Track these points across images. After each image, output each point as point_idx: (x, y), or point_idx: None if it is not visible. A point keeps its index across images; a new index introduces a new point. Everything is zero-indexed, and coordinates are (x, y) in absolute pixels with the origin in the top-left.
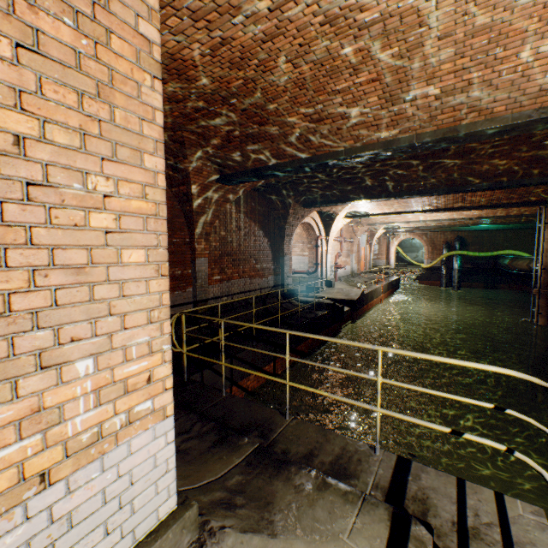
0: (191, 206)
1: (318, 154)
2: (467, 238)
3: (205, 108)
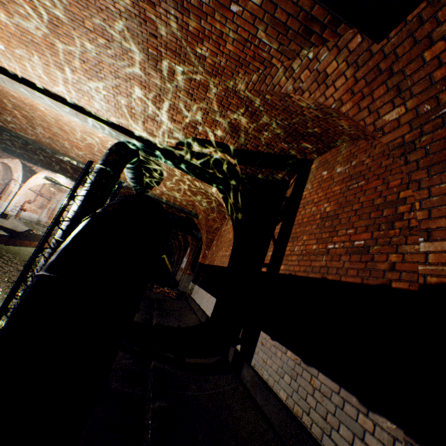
0: None
1: (2, 125)
2: None
3: None
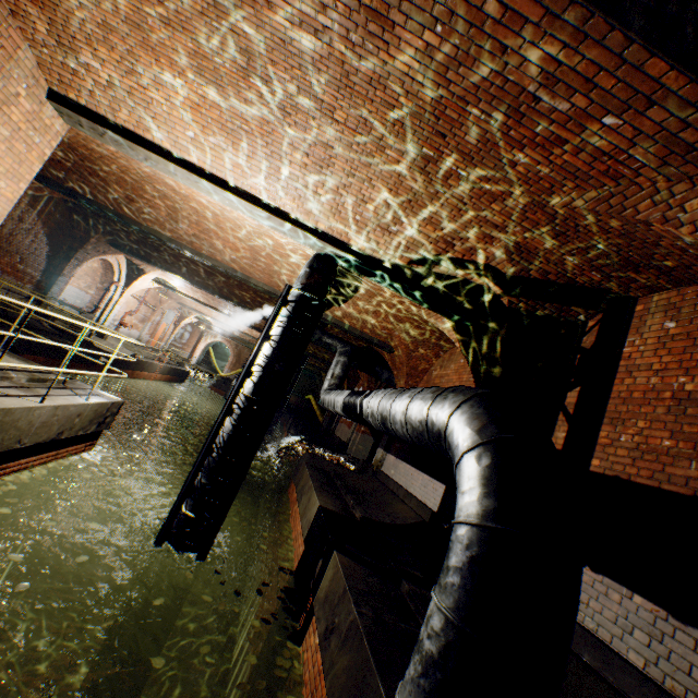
0: None
1: (129, 216)
2: None
3: None
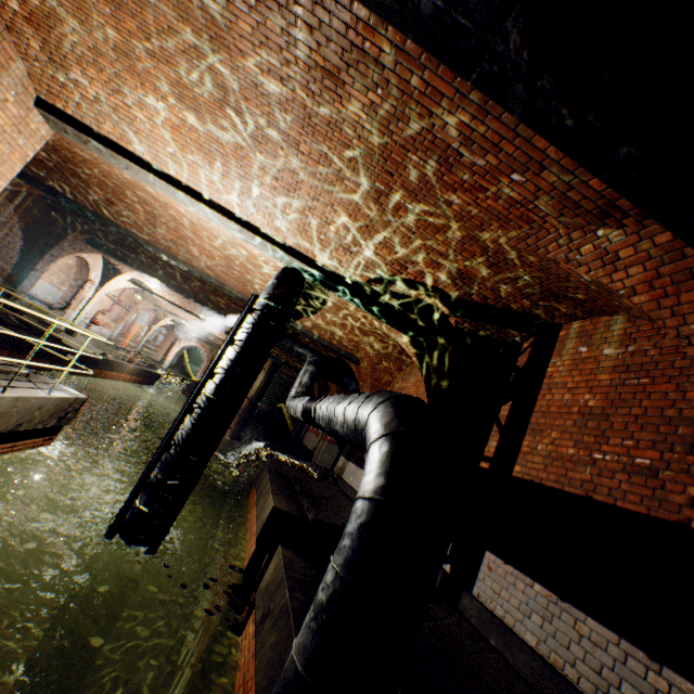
0: None
1: (108, 218)
2: None
3: None
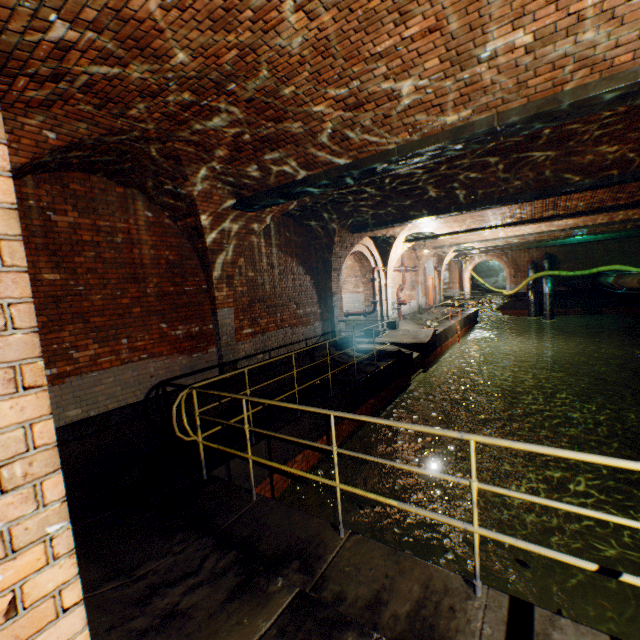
0: (204, 243)
1: (362, 157)
2: (557, 254)
3: (194, 102)
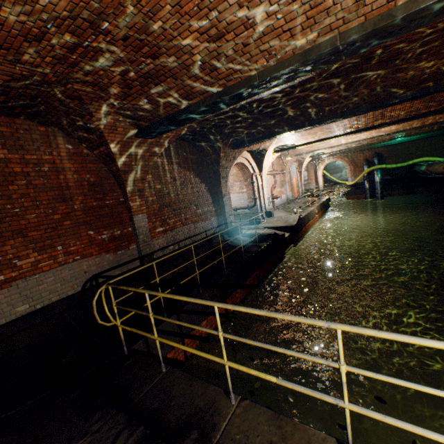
0: (116, 166)
1: (230, 85)
2: (383, 153)
3: (77, 44)
